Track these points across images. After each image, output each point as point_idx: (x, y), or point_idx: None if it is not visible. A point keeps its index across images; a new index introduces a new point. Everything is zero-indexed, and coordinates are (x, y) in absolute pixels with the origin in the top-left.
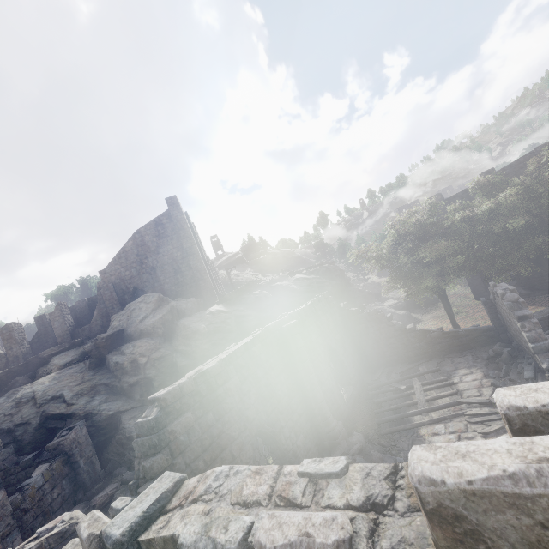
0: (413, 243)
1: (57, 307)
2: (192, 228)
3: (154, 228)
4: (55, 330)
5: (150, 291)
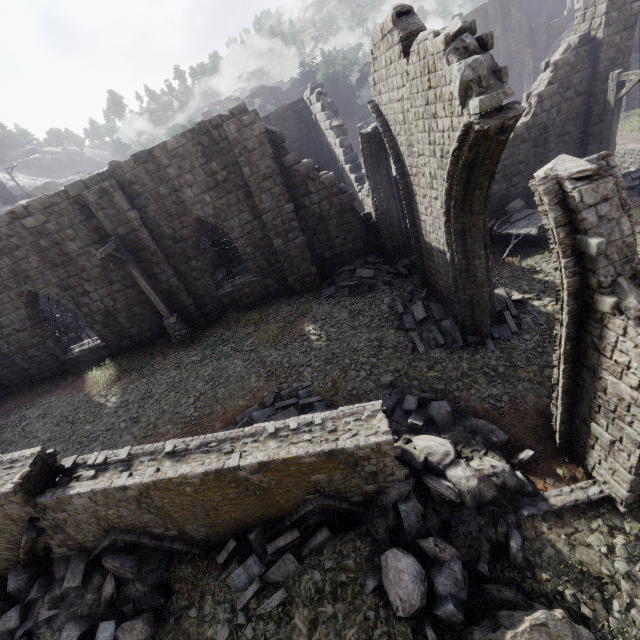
0: None
1: None
2: None
3: None
4: None
5: None
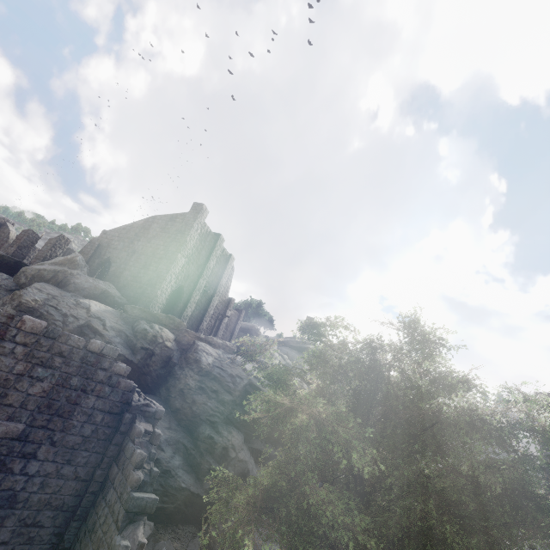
0: (349, 401)
1: (58, 237)
2: (213, 250)
3: (167, 221)
4: (39, 252)
5: (114, 268)
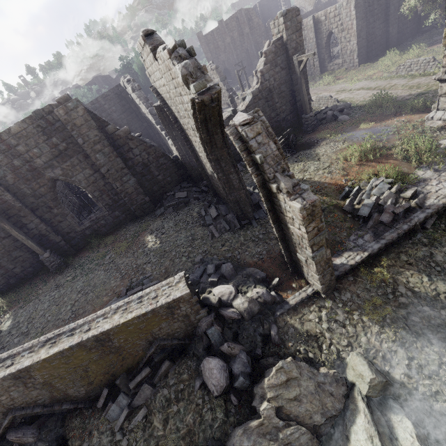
0: None
1: None
2: None
3: None
4: None
5: None
